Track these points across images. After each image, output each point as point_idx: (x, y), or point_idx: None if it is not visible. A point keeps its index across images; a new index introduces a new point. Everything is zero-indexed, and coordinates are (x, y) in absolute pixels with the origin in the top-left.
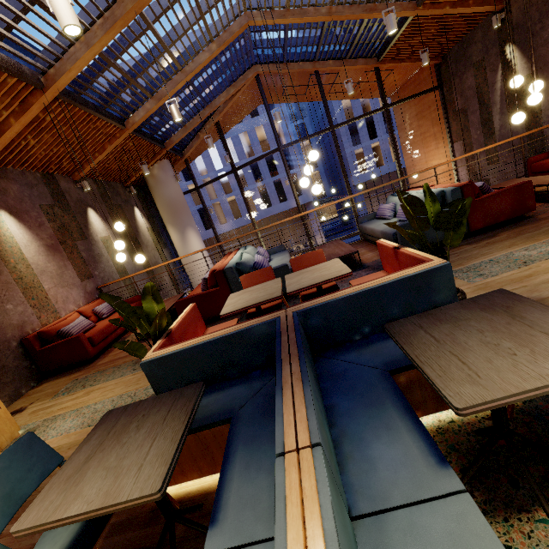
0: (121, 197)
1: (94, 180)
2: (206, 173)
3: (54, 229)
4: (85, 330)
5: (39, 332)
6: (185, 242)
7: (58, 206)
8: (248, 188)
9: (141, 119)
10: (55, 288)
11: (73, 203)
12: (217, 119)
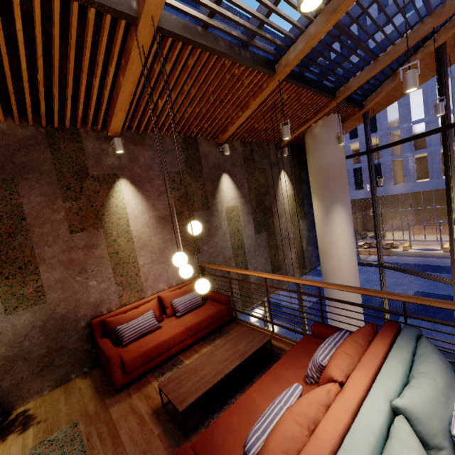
0: (269, 160)
1: (243, 142)
2: (396, 124)
3: (174, 198)
4: (142, 334)
5: (103, 320)
6: (327, 220)
7: (189, 172)
8: (453, 144)
9: (297, 56)
10: (150, 264)
11: (207, 169)
12: (443, 39)
